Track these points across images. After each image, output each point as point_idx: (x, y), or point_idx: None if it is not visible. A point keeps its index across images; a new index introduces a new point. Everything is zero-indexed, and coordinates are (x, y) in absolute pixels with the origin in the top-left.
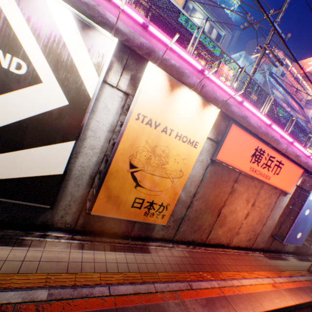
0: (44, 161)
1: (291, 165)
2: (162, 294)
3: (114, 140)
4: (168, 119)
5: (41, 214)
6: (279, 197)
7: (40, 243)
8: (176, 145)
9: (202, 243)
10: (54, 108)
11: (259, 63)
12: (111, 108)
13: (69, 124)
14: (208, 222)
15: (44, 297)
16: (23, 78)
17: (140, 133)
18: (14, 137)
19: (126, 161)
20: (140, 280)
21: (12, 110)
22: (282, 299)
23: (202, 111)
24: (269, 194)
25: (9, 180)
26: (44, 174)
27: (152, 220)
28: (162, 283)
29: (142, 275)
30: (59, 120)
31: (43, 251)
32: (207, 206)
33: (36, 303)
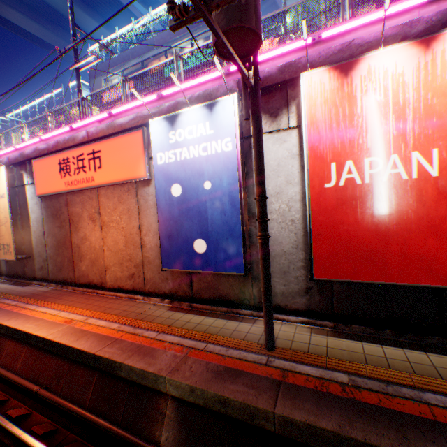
0: None
1: (114, 141)
2: None
3: None
4: None
5: None
6: (140, 192)
7: None
8: None
9: (74, 283)
10: None
11: (78, 83)
12: None
13: None
14: (68, 257)
15: None
16: None
17: None
18: None
19: None
20: None
21: None
22: (39, 328)
23: None
24: (119, 197)
25: None
26: None
27: (10, 257)
28: None
29: None
30: None
31: None
32: (59, 240)
33: None
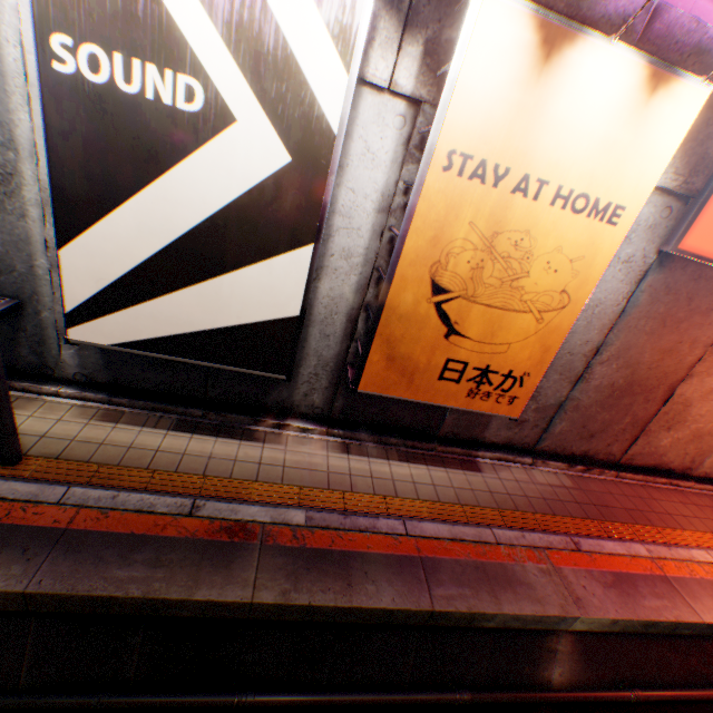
0: (263, 292)
1: None
2: (509, 549)
3: (391, 232)
4: (533, 152)
5: (271, 390)
6: None
7: (278, 438)
8: (553, 223)
9: (608, 461)
10: (265, 177)
11: None
12: (379, 152)
13: (298, 207)
14: (632, 416)
15: (300, 520)
16: (201, 121)
17: (455, 205)
18: (209, 251)
19: (422, 280)
20: (461, 518)
21: (197, 197)
22: None
23: (646, 104)
24: None
25: (216, 332)
26: (268, 319)
27: (486, 408)
28: (508, 530)
29: (466, 510)
30: (277, 203)
31: (284, 451)
32: (633, 378)
33: (291, 528)
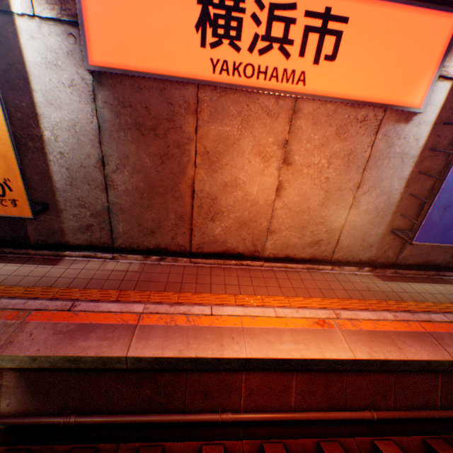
0: None
1: (387, 10)
2: None
3: None
4: None
5: None
6: (384, 129)
7: None
8: None
9: (184, 252)
10: None
11: None
12: None
13: None
14: (176, 212)
15: None
16: None
17: None
18: None
19: None
20: None
21: None
22: (311, 347)
23: None
24: (338, 127)
25: None
26: None
27: (2, 211)
28: (17, 299)
29: None
30: None
31: None
32: (152, 181)
33: None
